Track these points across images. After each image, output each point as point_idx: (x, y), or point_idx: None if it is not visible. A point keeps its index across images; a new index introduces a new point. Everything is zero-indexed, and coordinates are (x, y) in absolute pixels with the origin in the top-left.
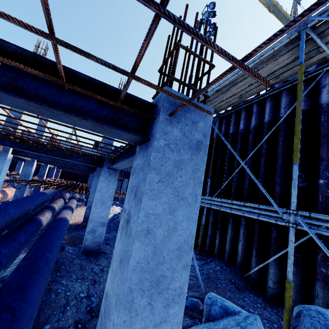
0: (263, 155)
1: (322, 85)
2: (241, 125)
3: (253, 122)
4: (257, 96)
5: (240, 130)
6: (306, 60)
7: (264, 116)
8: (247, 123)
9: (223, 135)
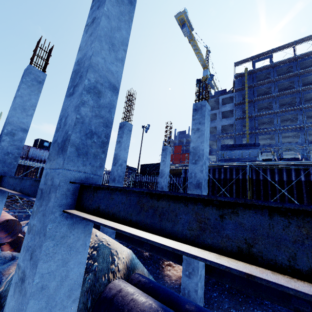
0: (286, 196)
1: (310, 173)
2: (269, 177)
3: (277, 178)
4: (278, 166)
5: (268, 180)
6: (308, 164)
7: (282, 177)
8: (271, 176)
9: (255, 179)
